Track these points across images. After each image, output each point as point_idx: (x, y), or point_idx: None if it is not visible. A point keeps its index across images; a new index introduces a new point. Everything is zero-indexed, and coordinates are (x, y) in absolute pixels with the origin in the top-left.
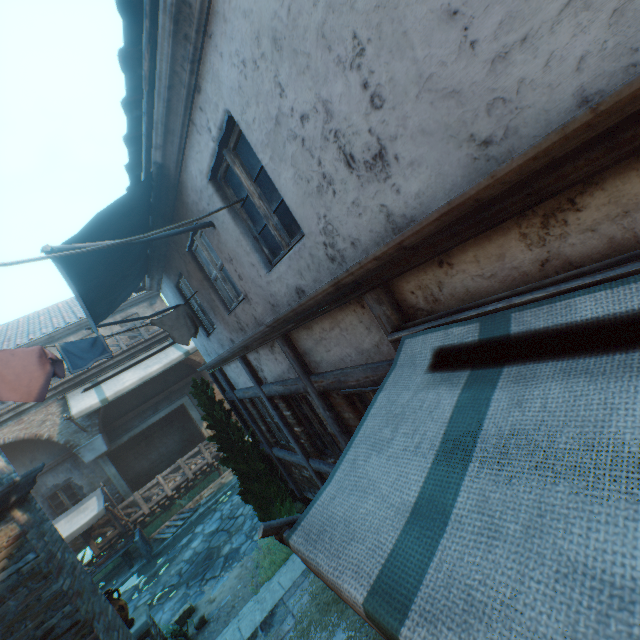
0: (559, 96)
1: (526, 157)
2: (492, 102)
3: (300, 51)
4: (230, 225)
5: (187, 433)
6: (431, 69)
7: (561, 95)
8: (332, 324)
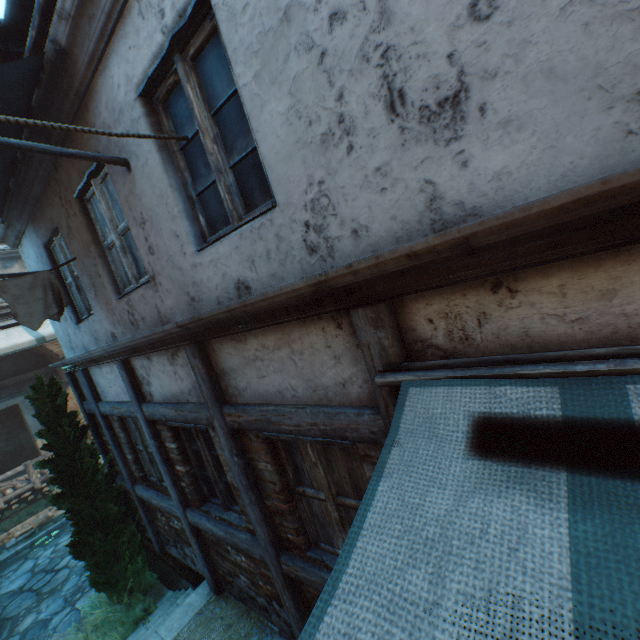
0: None
1: None
2: None
3: None
4: (156, 170)
5: (13, 443)
6: None
7: None
8: (280, 341)
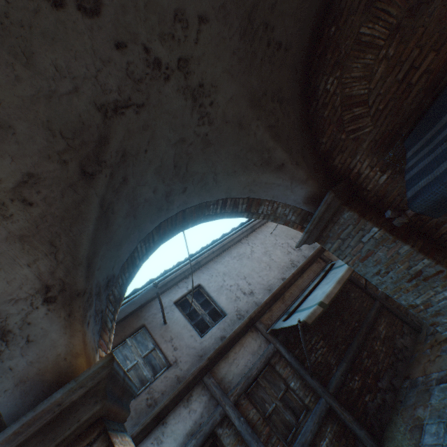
0: (276, 285)
1: (280, 286)
2: (269, 285)
3: (231, 276)
4: (182, 319)
5: None
6: (259, 281)
7: (276, 285)
8: (240, 346)
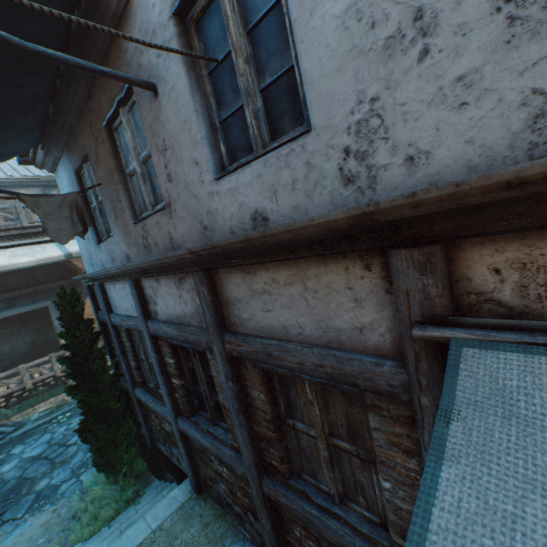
0: None
1: None
2: None
3: None
4: (182, 94)
5: (42, 337)
6: None
7: None
8: (293, 277)
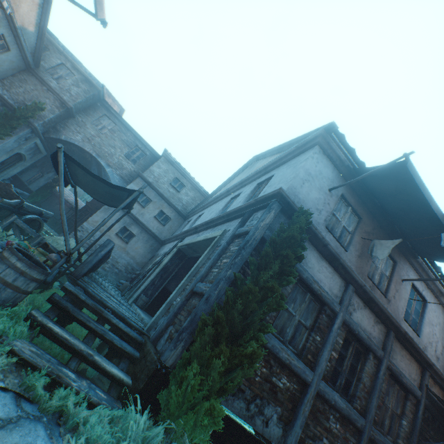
0: None
1: None
2: None
3: (440, 331)
4: (407, 294)
5: None
6: None
7: None
8: (409, 358)
